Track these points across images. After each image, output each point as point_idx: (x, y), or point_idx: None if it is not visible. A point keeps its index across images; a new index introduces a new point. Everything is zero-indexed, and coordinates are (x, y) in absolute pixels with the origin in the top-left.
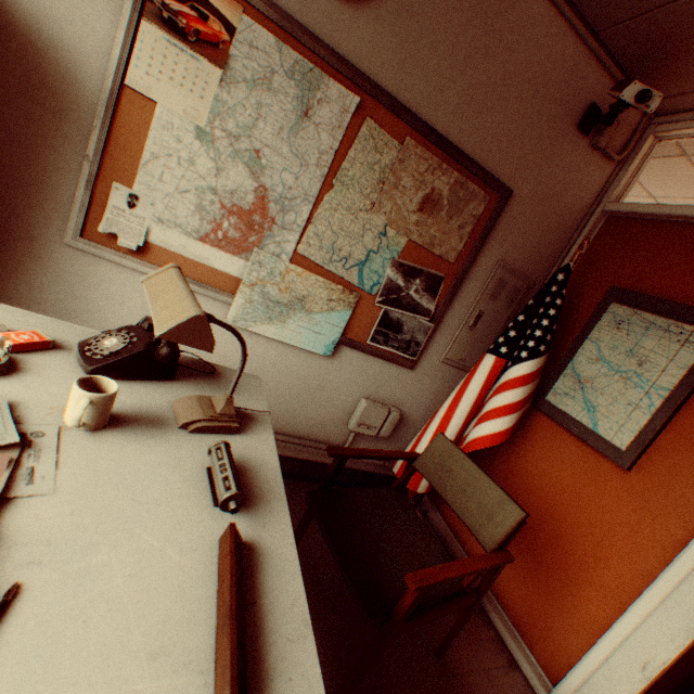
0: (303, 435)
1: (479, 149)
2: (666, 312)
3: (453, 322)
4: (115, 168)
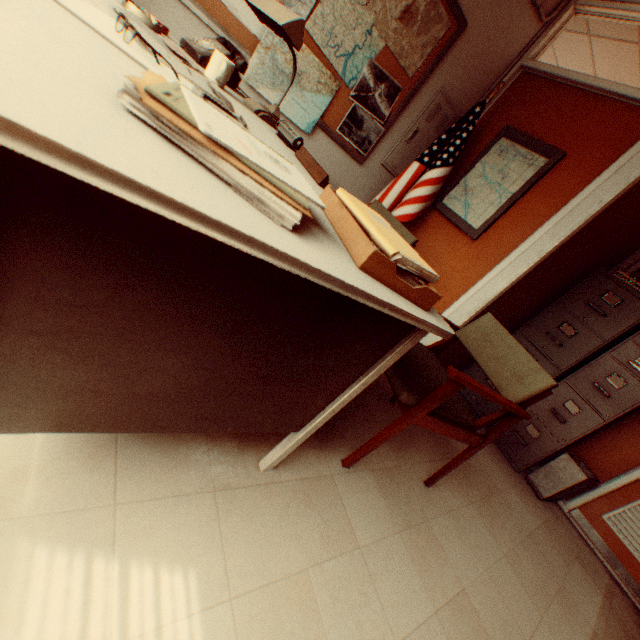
0: None
1: None
2: (529, 146)
3: (398, 133)
4: None
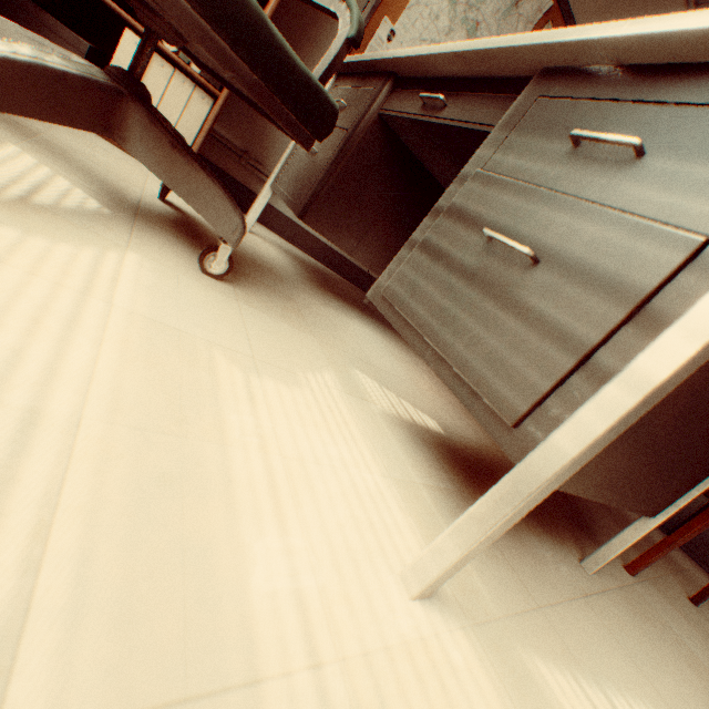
0: None
1: None
2: None
3: None
4: (390, 4)
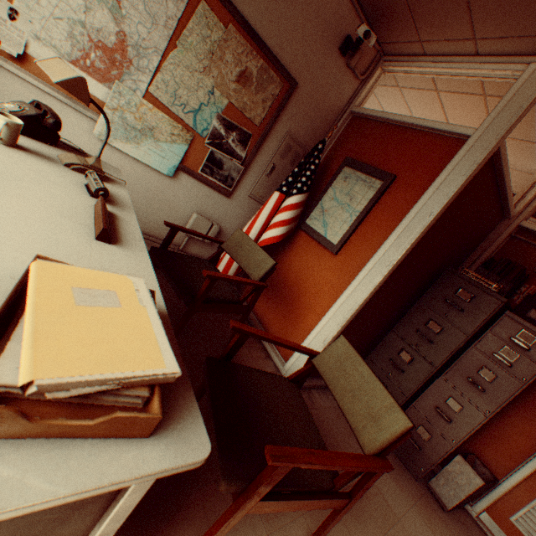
0: (151, 234)
1: (278, 47)
2: (366, 172)
3: (257, 170)
4: None
